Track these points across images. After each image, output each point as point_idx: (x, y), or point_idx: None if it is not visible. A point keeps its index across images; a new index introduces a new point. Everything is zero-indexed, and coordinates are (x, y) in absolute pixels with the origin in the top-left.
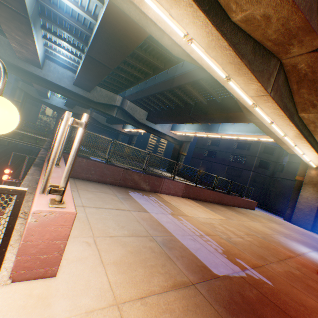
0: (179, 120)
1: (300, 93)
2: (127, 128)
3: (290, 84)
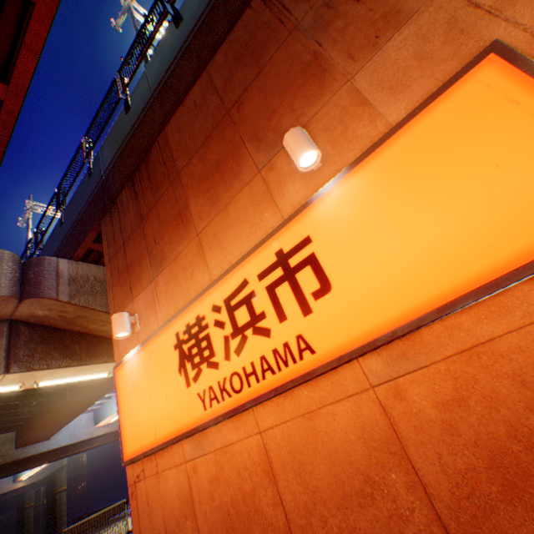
0: (70, 412)
1: (95, 328)
2: (24, 474)
3: (69, 327)
